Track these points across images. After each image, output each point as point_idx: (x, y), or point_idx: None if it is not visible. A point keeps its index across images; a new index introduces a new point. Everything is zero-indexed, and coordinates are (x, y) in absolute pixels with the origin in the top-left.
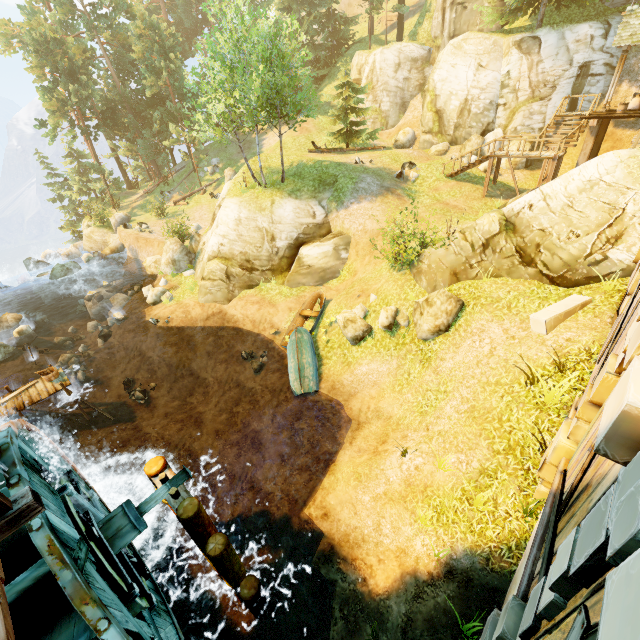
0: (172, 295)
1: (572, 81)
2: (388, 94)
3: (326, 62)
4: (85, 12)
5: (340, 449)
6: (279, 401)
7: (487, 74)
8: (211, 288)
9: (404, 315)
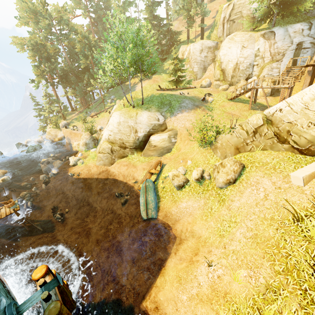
0: (83, 161)
1: (293, 51)
2: (197, 64)
3: (167, 52)
4: (56, 32)
5: (168, 257)
6: (134, 223)
7: (247, 50)
8: (102, 157)
9: (207, 173)
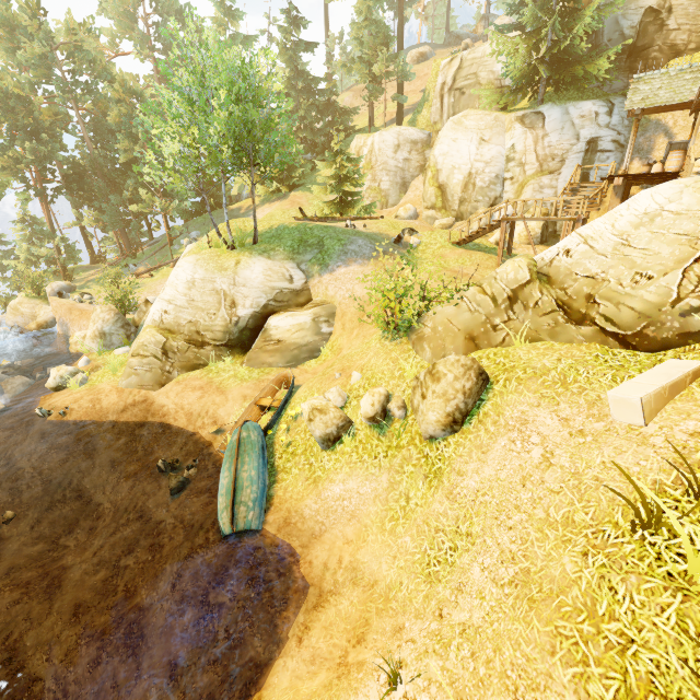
0: (87, 378)
1: (581, 156)
2: (388, 173)
3: (325, 147)
4: (63, 77)
5: (278, 655)
6: (193, 547)
7: (490, 148)
8: (138, 367)
9: (398, 400)
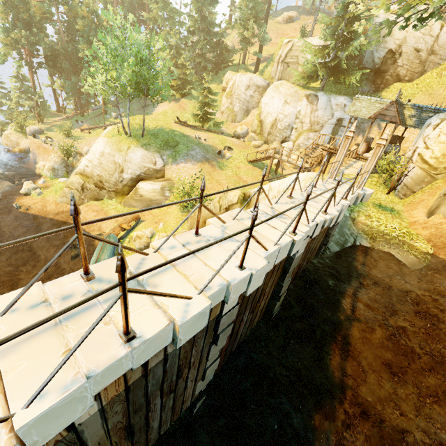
0: (42, 192)
1: (332, 126)
2: (239, 102)
3: (211, 71)
4: None
5: None
6: None
7: (289, 108)
8: (68, 193)
9: None
